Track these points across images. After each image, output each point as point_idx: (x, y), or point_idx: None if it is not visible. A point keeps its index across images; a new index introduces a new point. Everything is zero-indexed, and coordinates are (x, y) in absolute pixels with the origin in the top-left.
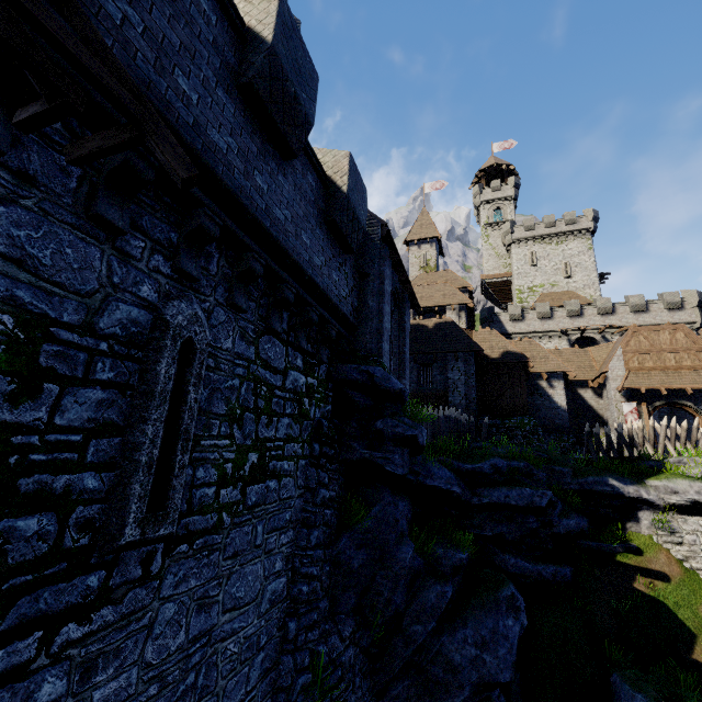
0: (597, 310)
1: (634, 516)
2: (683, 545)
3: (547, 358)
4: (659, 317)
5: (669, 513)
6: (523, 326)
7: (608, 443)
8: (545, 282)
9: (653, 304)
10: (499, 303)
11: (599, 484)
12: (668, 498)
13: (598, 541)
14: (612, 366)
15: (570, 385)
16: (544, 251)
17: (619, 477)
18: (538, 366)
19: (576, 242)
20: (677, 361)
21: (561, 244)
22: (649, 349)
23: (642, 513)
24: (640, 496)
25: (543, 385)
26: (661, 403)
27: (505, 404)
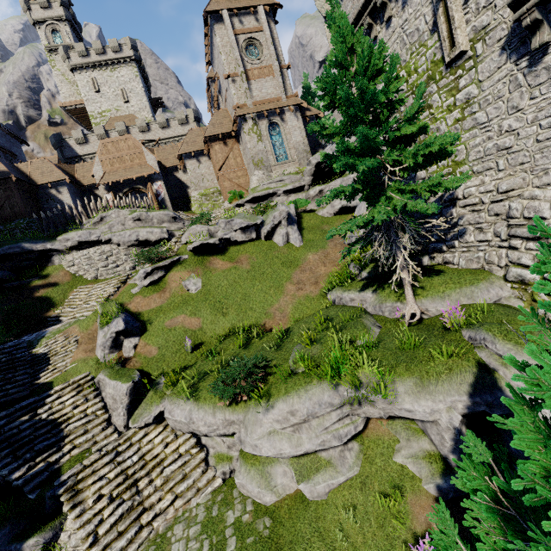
0: (138, 129)
1: (50, 260)
2: (75, 266)
3: (53, 171)
4: (177, 131)
5: (73, 252)
6: (90, 148)
7: (53, 222)
8: (111, 107)
9: (172, 121)
10: (88, 129)
11: (12, 248)
12: (68, 244)
13: (21, 280)
14: (95, 171)
15: (90, 189)
16: (103, 78)
17: (34, 241)
18: (44, 179)
19: (126, 70)
20: (131, 160)
21: (114, 71)
22: (115, 155)
23: (54, 257)
24: (46, 248)
25: (54, 193)
26: (127, 189)
27: (7, 213)
